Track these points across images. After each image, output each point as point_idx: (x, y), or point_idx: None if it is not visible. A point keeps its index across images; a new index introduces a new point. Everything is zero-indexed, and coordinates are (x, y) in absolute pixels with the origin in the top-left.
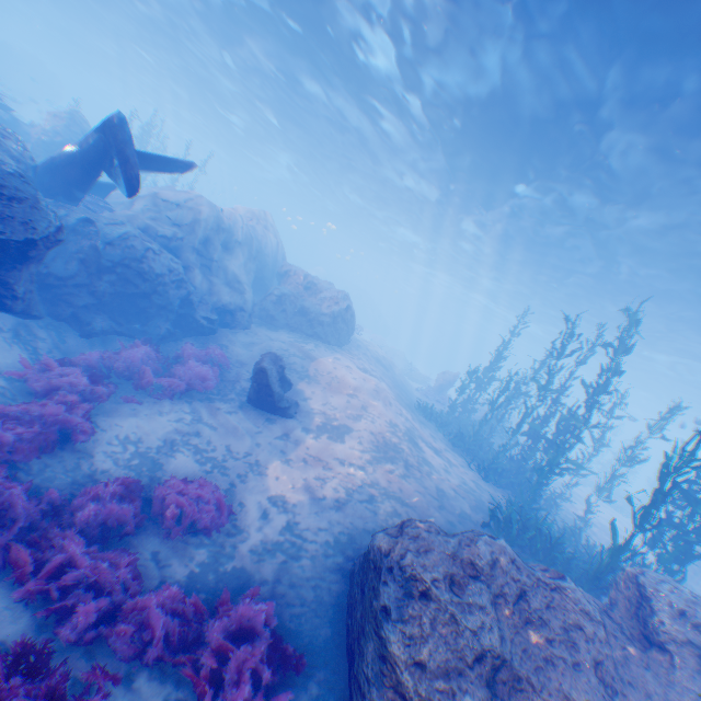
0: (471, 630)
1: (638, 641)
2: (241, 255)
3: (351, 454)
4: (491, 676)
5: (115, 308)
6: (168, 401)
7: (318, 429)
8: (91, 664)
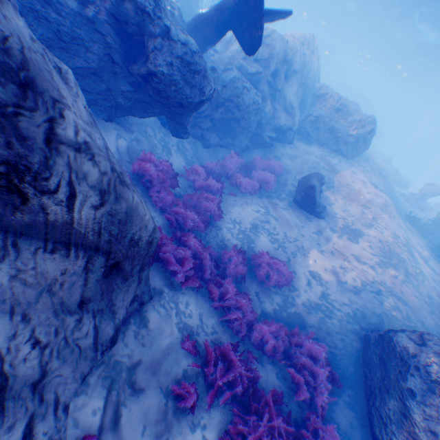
0: None
1: None
2: (294, 83)
3: (363, 255)
4: None
5: (219, 129)
6: (249, 197)
7: (339, 231)
8: (244, 347)
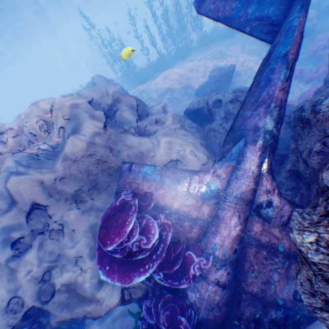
0: None
1: None
2: None
3: (232, 61)
4: None
5: None
6: None
7: None
8: None
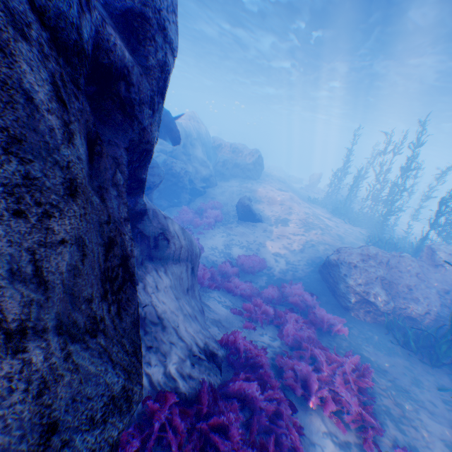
0: (373, 272)
1: (431, 266)
2: (199, 146)
3: (295, 231)
4: (381, 283)
5: (164, 195)
6: (211, 229)
7: (276, 224)
8: None
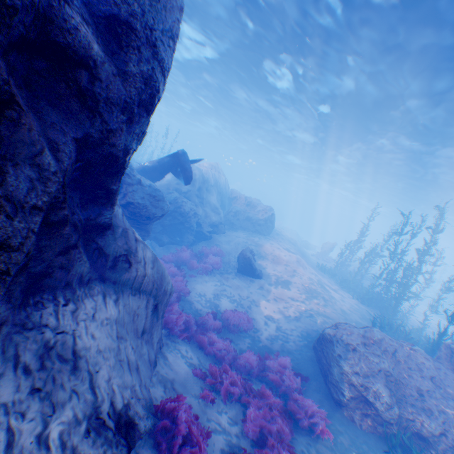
0: (375, 362)
1: (451, 371)
2: (214, 193)
3: (295, 295)
4: (385, 379)
5: (168, 231)
6: (205, 275)
7: (275, 284)
8: None
